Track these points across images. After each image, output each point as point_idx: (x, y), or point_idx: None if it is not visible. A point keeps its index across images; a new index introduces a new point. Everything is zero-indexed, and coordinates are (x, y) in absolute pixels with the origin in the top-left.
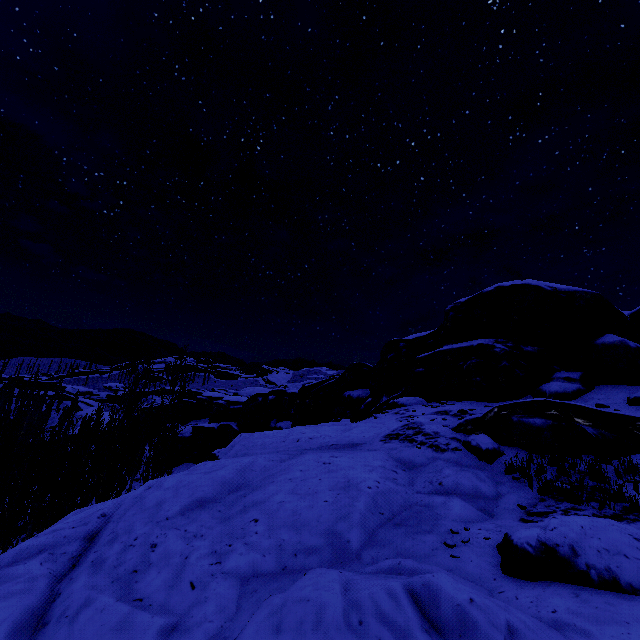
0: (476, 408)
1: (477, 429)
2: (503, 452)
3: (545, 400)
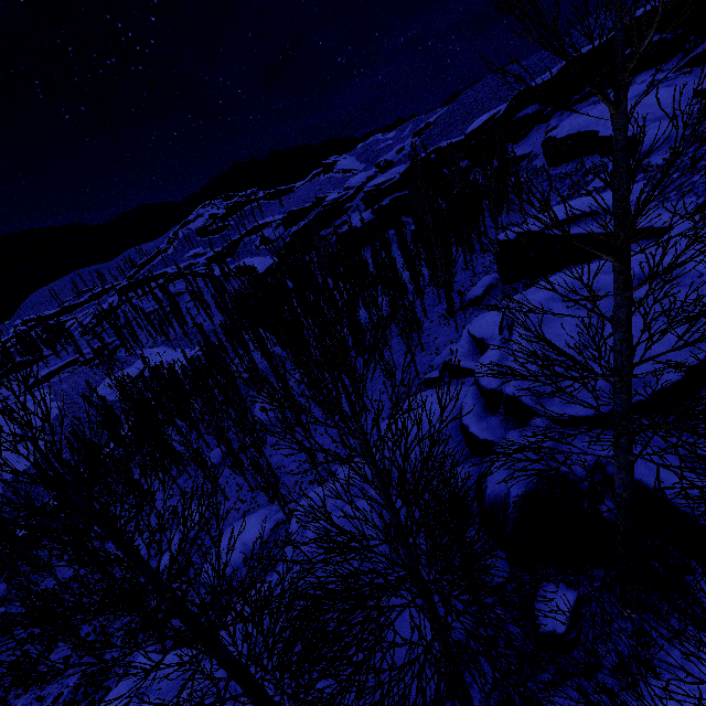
0: (664, 67)
1: (681, 69)
2: (693, 70)
3: (703, 50)
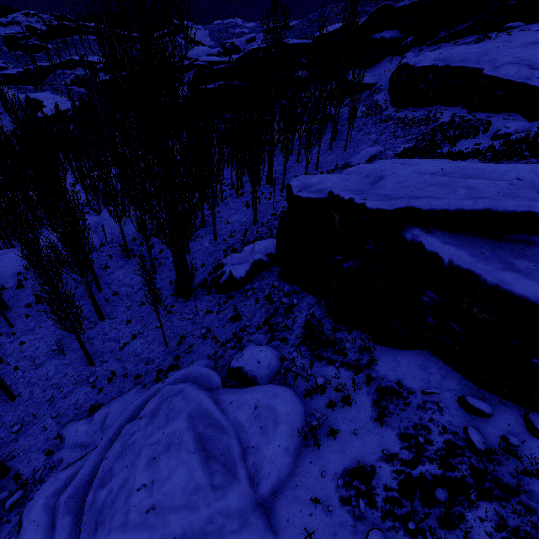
0: None
1: None
2: None
3: None
